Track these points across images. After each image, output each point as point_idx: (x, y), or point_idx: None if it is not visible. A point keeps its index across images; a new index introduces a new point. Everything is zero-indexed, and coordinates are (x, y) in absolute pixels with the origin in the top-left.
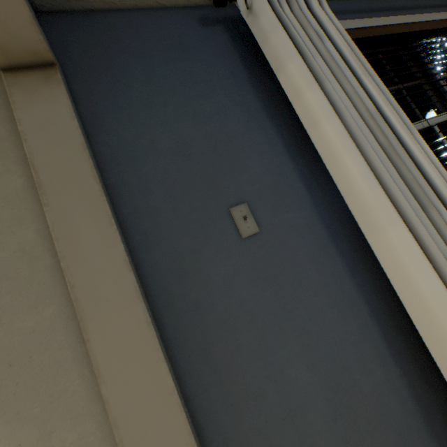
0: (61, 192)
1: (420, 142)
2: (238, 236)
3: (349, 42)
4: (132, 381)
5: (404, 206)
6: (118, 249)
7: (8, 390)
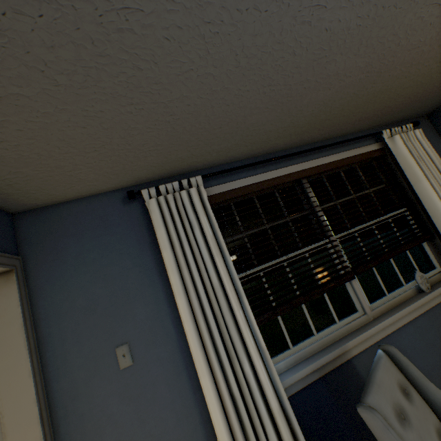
0: (5, 357)
1: (247, 305)
2: (118, 367)
3: (216, 225)
4: None
5: (214, 362)
6: (32, 392)
7: None
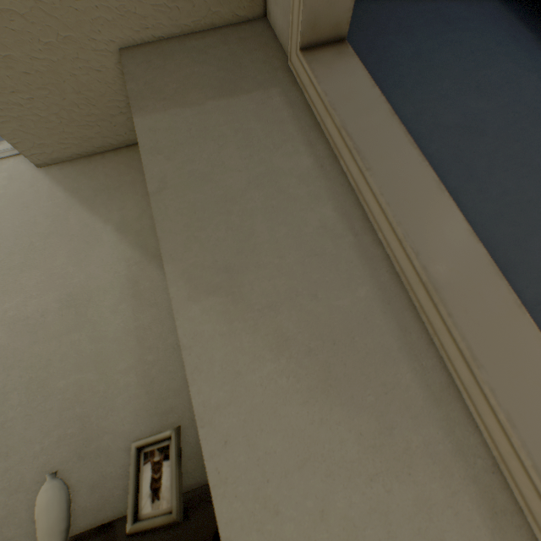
0: (380, 157)
1: None
2: None
3: None
4: (517, 373)
5: None
6: (456, 218)
7: (336, 369)
